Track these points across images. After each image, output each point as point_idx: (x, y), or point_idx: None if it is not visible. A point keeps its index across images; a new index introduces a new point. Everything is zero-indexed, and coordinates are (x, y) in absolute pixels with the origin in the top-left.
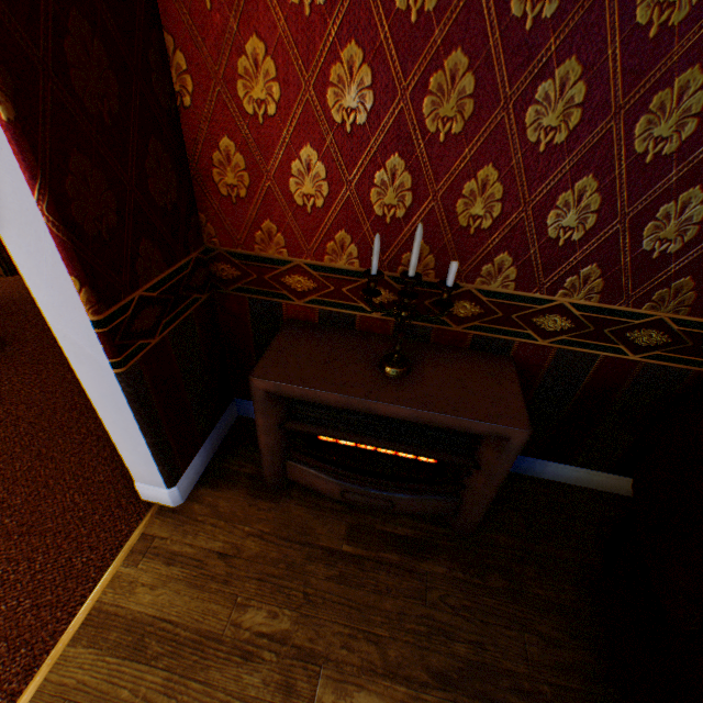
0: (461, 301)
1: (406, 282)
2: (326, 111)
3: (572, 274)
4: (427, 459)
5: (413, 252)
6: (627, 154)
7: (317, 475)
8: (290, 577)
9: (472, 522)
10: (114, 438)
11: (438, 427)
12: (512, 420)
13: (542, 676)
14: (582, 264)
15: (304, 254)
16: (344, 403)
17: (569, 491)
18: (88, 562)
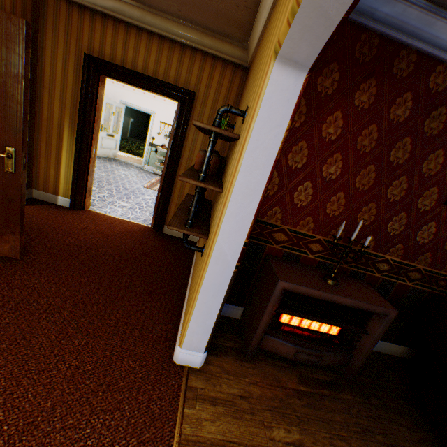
0: (350, 253)
1: (350, 242)
2: (321, 171)
3: (393, 246)
4: (332, 333)
5: (356, 230)
6: (415, 207)
7: (283, 342)
8: (284, 407)
9: (357, 367)
10: (194, 314)
11: (353, 311)
12: (388, 306)
13: (416, 446)
14: (396, 243)
15: (288, 223)
16: (321, 296)
17: (377, 354)
18: (162, 408)
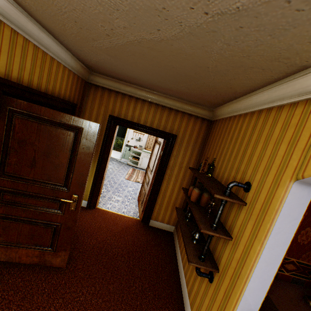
0: None
1: None
2: None
3: None
4: None
5: None
6: None
7: None
8: None
9: None
10: None
11: None
12: None
13: None
14: None
15: None
16: None
17: None
18: None
